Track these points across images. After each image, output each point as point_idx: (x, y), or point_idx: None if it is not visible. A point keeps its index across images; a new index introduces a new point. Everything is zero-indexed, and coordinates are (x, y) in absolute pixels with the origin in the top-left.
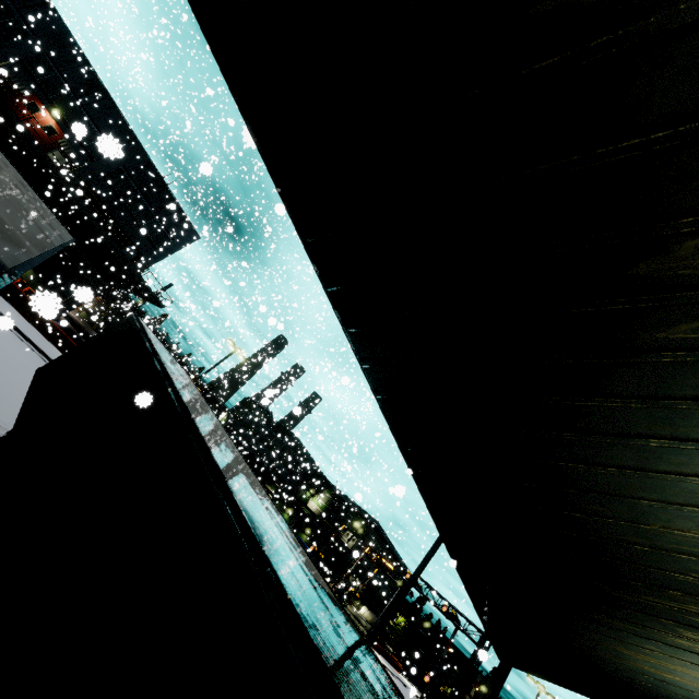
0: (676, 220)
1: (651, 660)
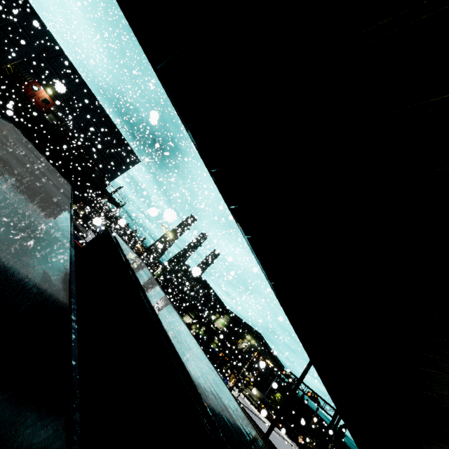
0: None
1: None
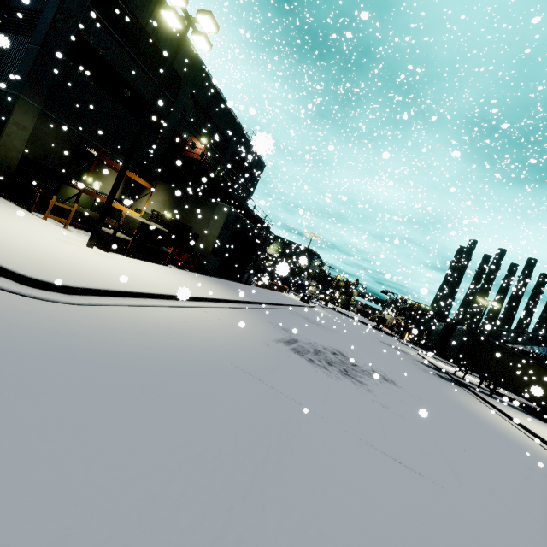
0: None
1: None
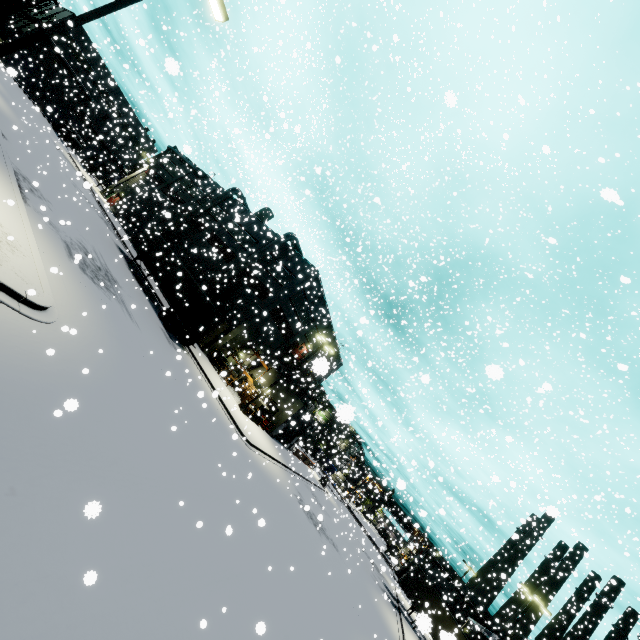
0: None
1: None
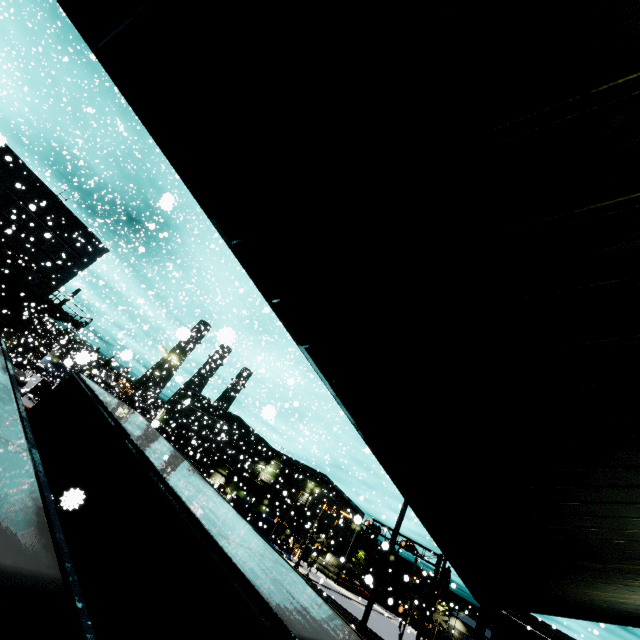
0: None
1: (612, 594)
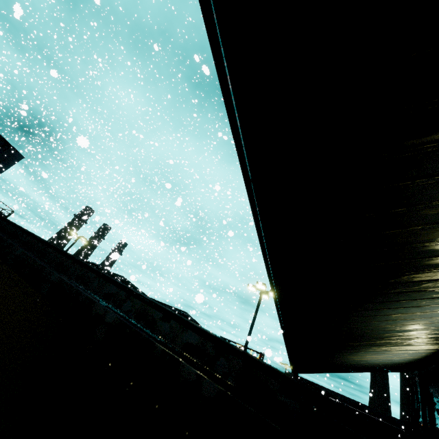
0: (404, 273)
1: (358, 357)
